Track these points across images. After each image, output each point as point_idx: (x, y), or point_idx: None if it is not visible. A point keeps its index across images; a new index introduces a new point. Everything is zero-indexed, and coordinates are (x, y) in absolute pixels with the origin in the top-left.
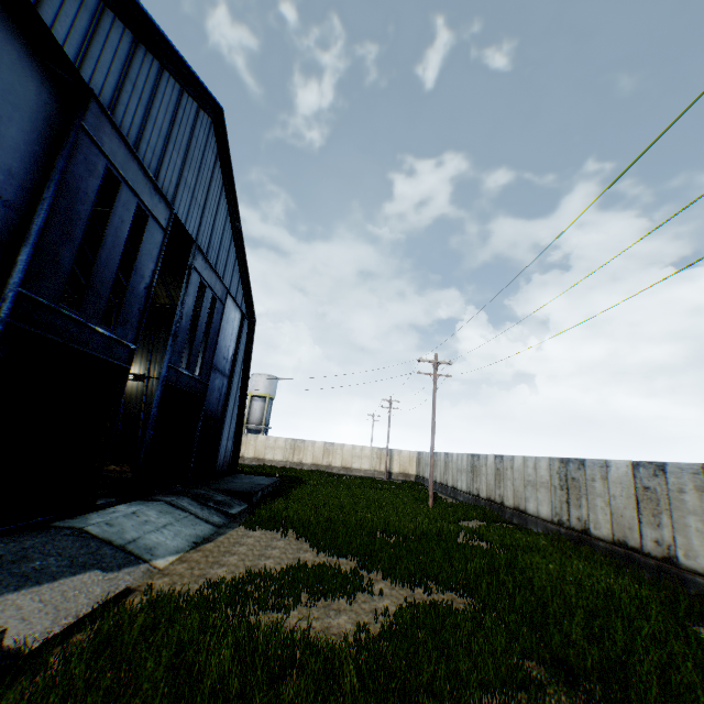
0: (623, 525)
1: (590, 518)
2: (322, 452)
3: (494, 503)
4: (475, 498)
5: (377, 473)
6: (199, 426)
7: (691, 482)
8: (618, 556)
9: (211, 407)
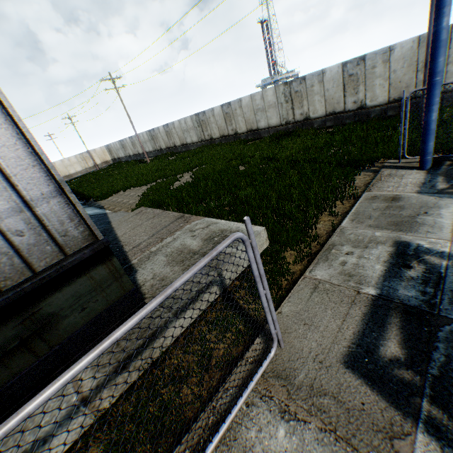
0: (222, 130)
1: (212, 133)
2: None
3: (171, 148)
4: (160, 151)
5: (89, 169)
6: None
7: (238, 106)
8: (223, 140)
9: None
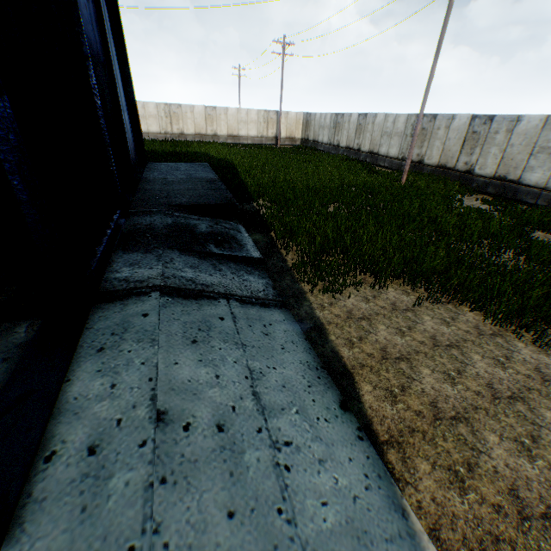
0: None
1: None
2: (204, 120)
3: (452, 171)
4: (414, 165)
5: (265, 140)
6: (93, 80)
7: None
8: None
9: (86, 31)
